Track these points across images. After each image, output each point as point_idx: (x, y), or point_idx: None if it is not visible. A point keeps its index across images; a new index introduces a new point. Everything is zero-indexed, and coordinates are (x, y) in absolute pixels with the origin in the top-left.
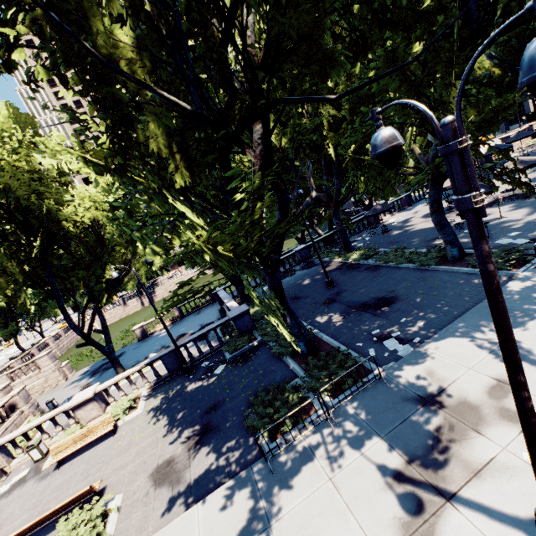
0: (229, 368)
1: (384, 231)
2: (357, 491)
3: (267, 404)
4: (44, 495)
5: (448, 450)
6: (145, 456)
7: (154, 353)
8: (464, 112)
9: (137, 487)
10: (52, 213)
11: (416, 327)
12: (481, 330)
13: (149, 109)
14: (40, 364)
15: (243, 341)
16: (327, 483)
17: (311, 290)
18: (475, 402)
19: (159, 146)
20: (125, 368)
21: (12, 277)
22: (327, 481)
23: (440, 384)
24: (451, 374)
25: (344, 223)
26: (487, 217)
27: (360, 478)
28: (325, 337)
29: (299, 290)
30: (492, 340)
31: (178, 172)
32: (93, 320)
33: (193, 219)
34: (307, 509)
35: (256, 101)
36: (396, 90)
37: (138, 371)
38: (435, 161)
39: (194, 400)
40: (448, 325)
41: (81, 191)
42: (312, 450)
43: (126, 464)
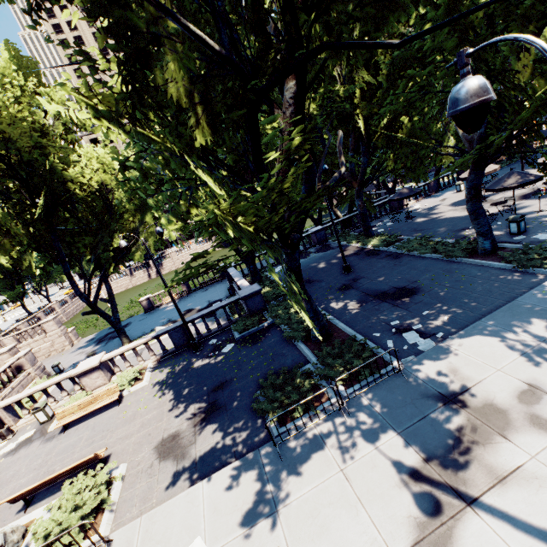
0: (237, 347)
1: (408, 218)
2: (370, 485)
3: (277, 388)
4: (50, 457)
5: (471, 452)
6: (150, 428)
7: (160, 326)
8: (530, 82)
9: (142, 458)
10: (57, 173)
11: (439, 321)
12: (512, 330)
13: (170, 46)
14: (46, 328)
15: (253, 321)
16: (338, 474)
17: (326, 274)
18: (502, 405)
19: (179, 95)
20: (130, 339)
21: (16, 238)
22: (339, 472)
23: (464, 384)
24: (477, 374)
25: (366, 206)
26: (523, 209)
27: (374, 472)
28: (340, 325)
29: (313, 273)
30: (524, 342)
31: (200, 129)
32: (99, 288)
33: (214, 185)
34: (316, 498)
35: (291, 52)
36: (452, 51)
37: (144, 343)
38: (481, 141)
39: (201, 377)
40: (475, 322)
41: (88, 151)
42: (323, 439)
43: (131, 434)
